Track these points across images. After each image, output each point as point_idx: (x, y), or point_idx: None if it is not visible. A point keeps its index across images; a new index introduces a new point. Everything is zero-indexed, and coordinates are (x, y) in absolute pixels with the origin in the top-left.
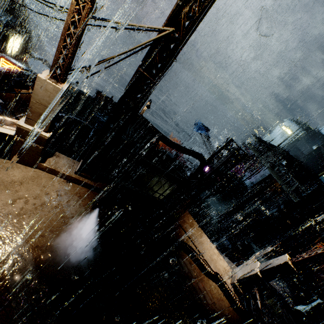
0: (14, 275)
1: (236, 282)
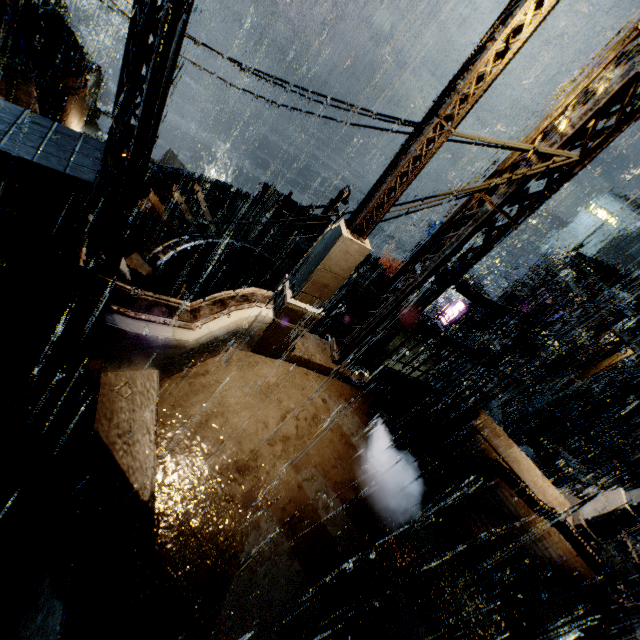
0: (332, 525)
1: (584, 523)
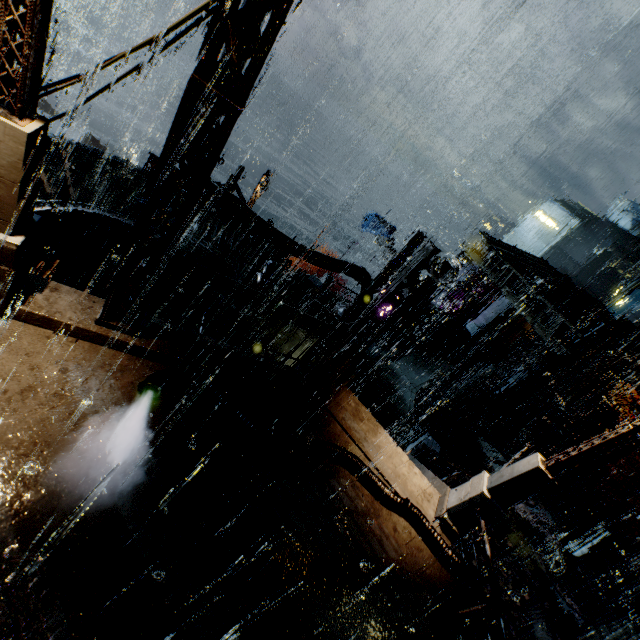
0: None
1: (446, 514)
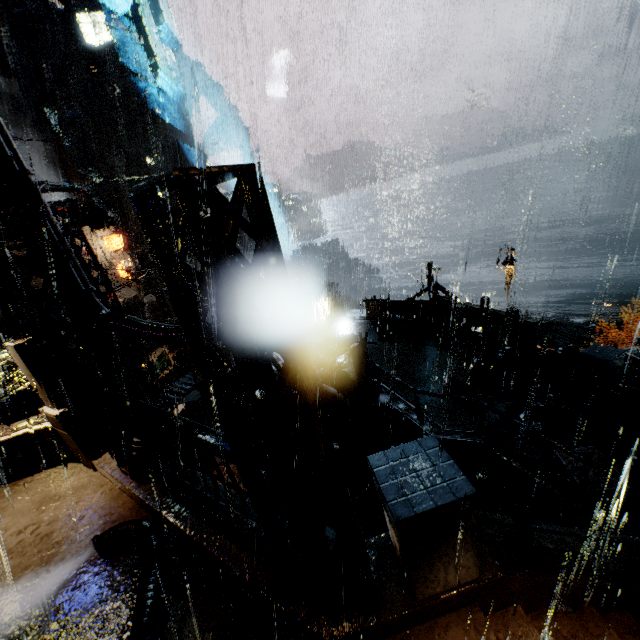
0: None
1: None
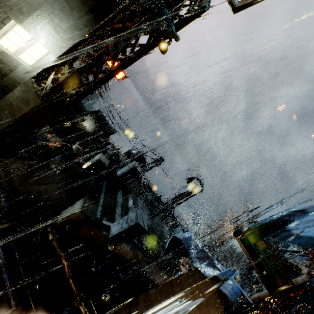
0: None
1: None
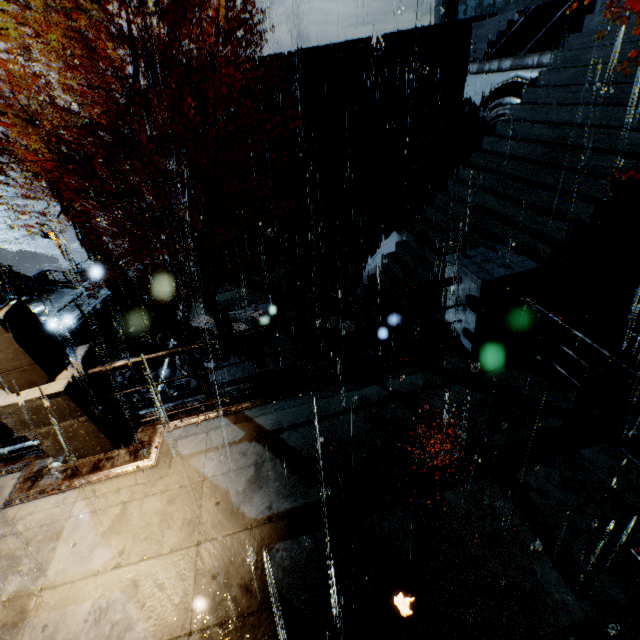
0: None
1: None
